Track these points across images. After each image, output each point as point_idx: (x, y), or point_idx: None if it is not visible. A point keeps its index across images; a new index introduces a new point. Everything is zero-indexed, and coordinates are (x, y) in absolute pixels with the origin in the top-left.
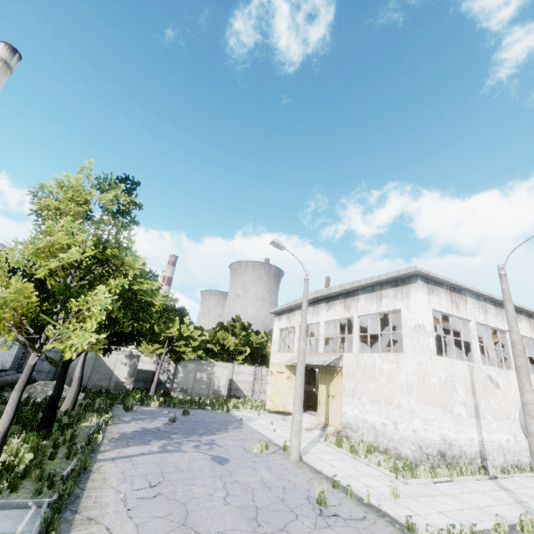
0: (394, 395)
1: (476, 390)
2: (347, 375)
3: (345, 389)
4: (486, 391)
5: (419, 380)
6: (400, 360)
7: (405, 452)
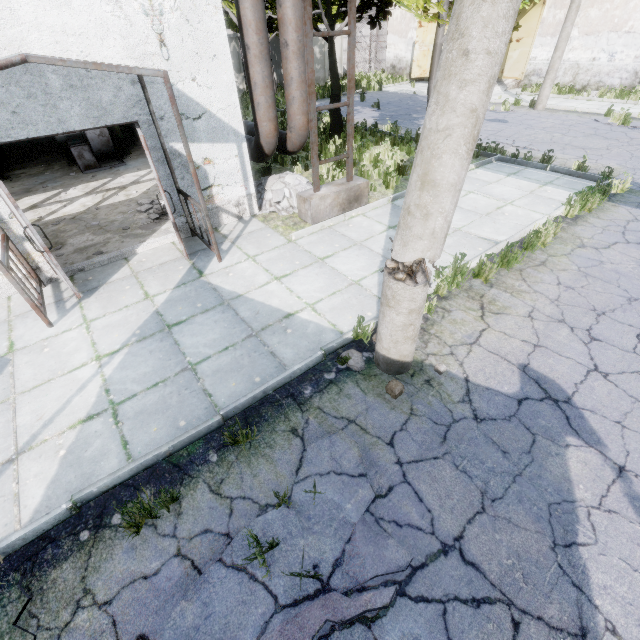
0: (628, 18)
1: None
2: (554, 4)
3: (543, 26)
4: None
5: None
6: None
7: (612, 83)
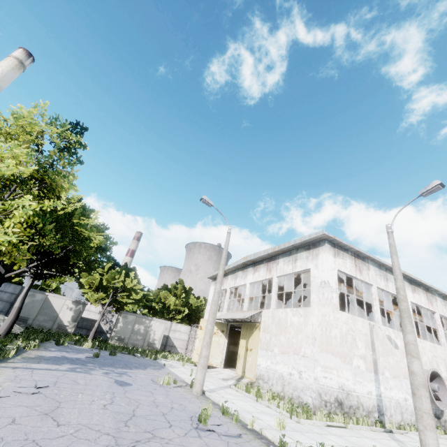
0: (300, 345)
1: (376, 347)
2: (264, 330)
3: (261, 342)
4: (385, 349)
5: (322, 331)
6: (307, 313)
7: (307, 400)
